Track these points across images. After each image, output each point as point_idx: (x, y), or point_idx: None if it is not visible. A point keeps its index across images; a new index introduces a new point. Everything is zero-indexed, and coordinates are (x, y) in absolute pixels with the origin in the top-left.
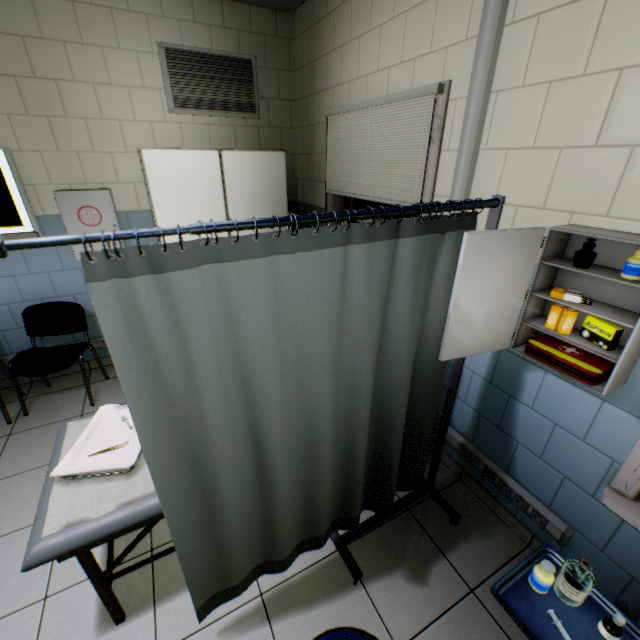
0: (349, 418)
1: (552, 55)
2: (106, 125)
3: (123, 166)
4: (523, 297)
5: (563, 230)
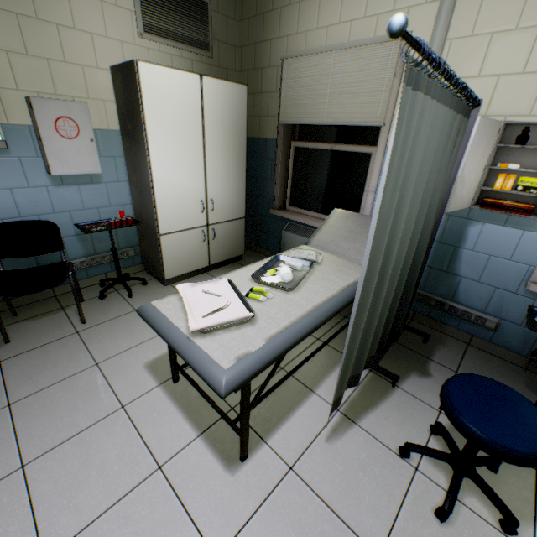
0: (406, 254)
1: (494, 16)
2: (78, 36)
3: (94, 82)
4: (483, 170)
5: (514, 122)
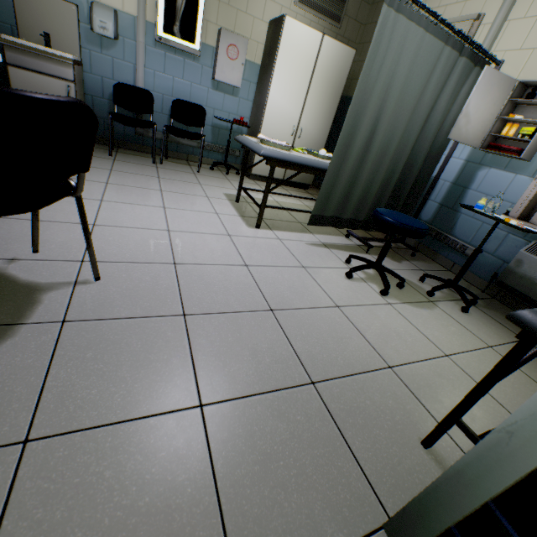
0: (401, 150)
1: None
2: None
3: (257, 29)
4: (494, 118)
5: (525, 81)
